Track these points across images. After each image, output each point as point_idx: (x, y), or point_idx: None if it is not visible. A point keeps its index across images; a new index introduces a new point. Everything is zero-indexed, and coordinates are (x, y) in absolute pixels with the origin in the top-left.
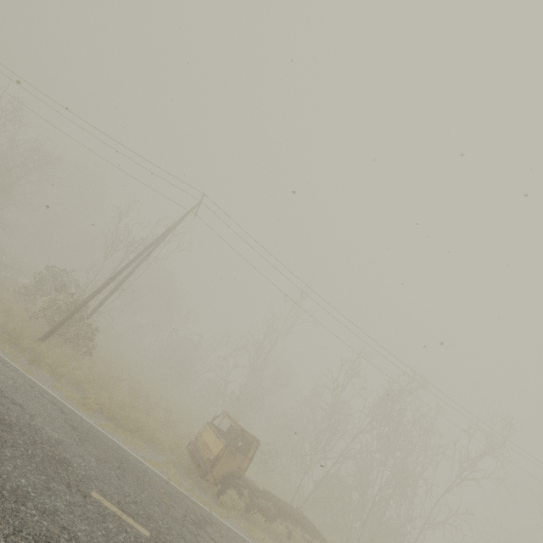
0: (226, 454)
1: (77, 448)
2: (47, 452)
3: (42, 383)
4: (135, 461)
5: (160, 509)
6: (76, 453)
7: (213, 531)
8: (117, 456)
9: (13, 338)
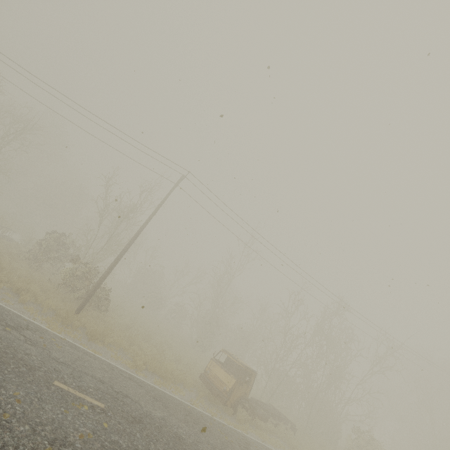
0: (237, 386)
1: (172, 419)
2: (168, 434)
3: (107, 359)
4: (192, 409)
5: (230, 448)
6: (175, 424)
7: (254, 449)
8: (185, 411)
9: (67, 320)
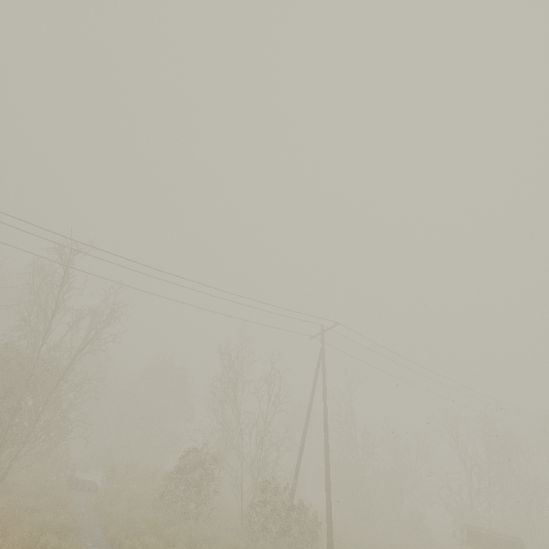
0: None
1: None
2: None
3: None
4: None
5: None
6: None
7: None
8: None
9: None
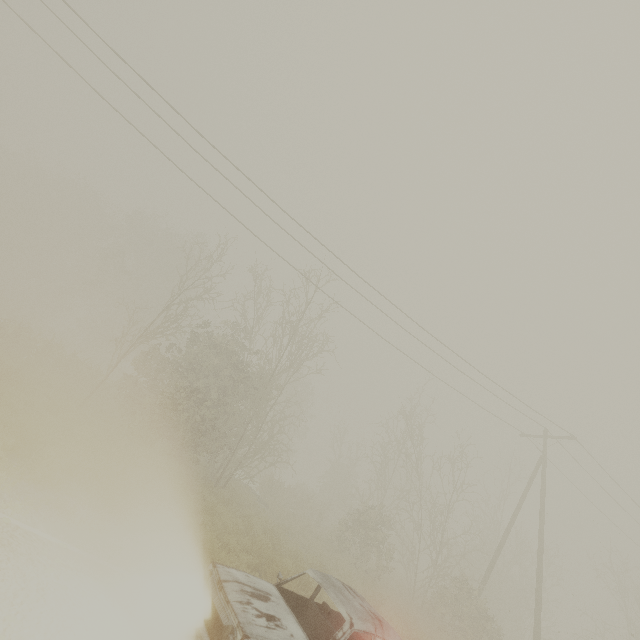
0: None
1: None
2: None
3: None
4: None
5: None
6: None
7: None
8: None
9: None
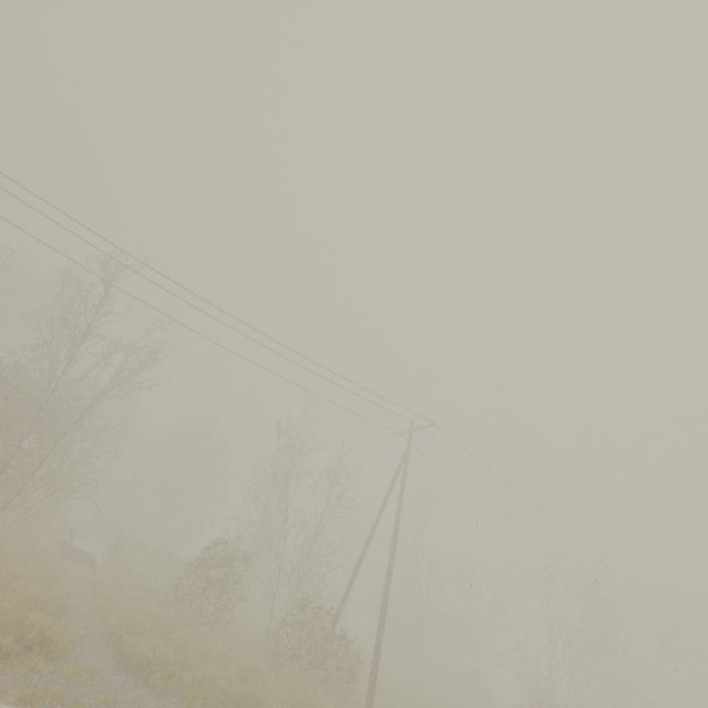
0: None
1: None
2: None
3: None
4: None
5: None
6: None
7: None
8: None
9: None
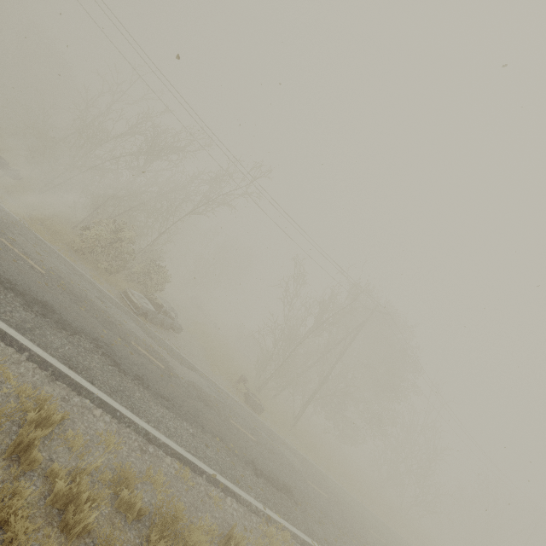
0: None
1: None
2: None
3: None
4: None
5: None
6: None
7: None
8: None
9: None
